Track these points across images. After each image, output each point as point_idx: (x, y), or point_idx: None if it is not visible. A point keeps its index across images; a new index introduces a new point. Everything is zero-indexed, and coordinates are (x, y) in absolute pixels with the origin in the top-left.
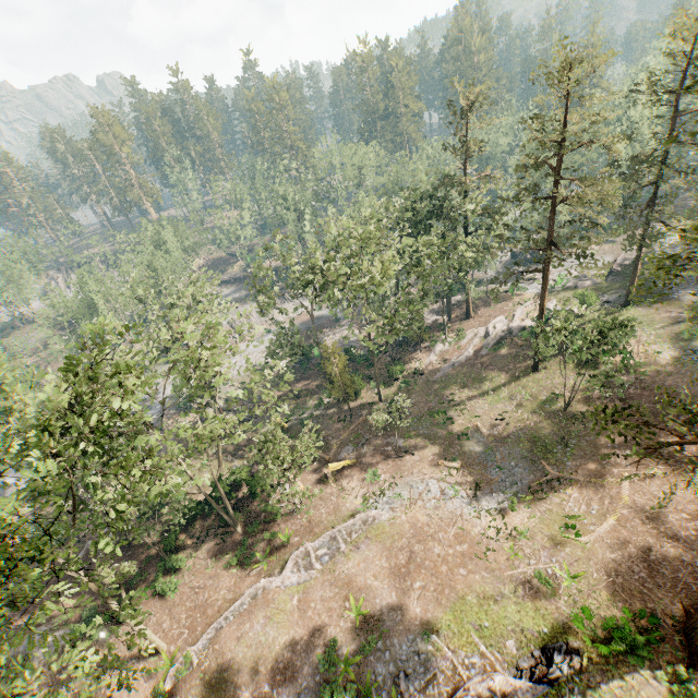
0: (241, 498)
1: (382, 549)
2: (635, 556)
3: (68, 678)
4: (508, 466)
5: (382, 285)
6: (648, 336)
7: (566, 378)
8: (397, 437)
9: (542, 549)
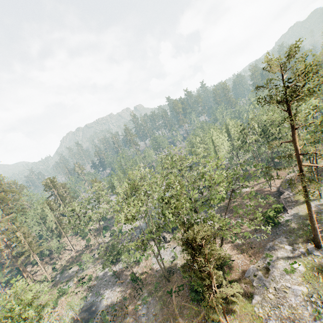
0: (275, 163)
1: None
2: None
3: (253, 185)
4: None
5: None
6: None
7: None
8: None
9: None
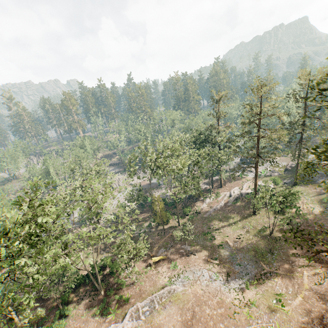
0: (105, 275)
1: (178, 308)
2: (315, 320)
3: None
4: (244, 264)
5: (182, 169)
6: (307, 200)
7: (270, 219)
8: (187, 245)
9: (264, 313)
